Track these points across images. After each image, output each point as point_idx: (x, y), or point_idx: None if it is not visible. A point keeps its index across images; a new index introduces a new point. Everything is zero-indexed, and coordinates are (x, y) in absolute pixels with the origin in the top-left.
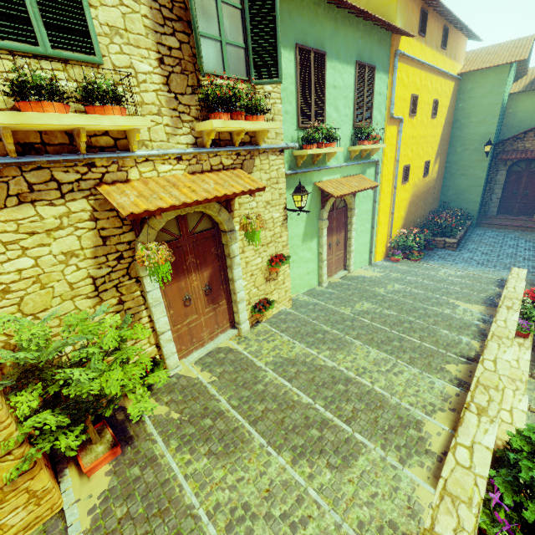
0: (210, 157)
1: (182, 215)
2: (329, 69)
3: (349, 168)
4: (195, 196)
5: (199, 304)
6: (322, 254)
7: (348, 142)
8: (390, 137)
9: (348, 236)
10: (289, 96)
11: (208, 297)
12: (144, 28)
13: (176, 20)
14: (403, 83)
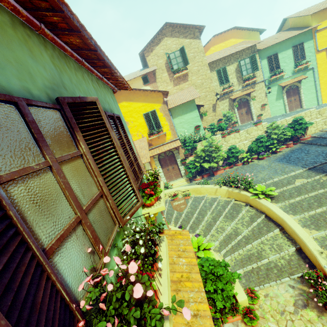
0: (245, 88)
1: (240, 99)
2: (280, 55)
3: (295, 75)
4: (241, 95)
5: (244, 114)
6: (285, 103)
7: (292, 68)
8: (320, 57)
9: (300, 96)
10: (266, 68)
11: (246, 113)
12: (234, 76)
13: (239, 72)
14: (325, 36)
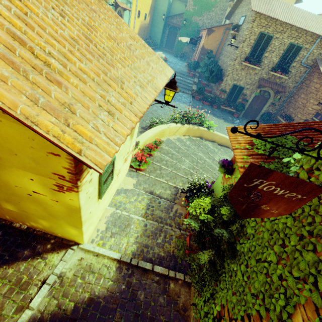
0: None
1: None
2: None
3: None
4: None
5: None
6: None
7: None
8: None
9: None
10: None
11: None
12: None
13: None
14: None
